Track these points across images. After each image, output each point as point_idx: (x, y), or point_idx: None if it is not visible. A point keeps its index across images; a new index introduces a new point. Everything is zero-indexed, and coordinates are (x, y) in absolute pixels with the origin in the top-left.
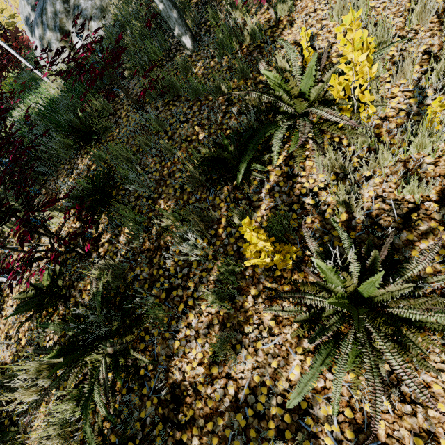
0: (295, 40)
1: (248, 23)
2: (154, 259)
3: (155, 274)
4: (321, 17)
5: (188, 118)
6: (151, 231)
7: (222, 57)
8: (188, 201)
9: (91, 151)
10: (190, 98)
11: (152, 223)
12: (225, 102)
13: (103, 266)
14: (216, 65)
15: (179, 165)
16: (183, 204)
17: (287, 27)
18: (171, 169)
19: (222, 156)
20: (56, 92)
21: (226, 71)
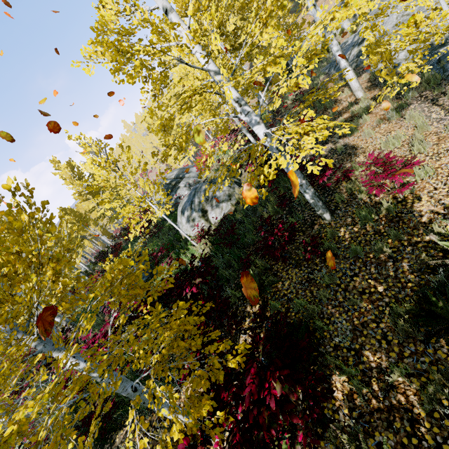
0: (431, 210)
1: (384, 204)
2: (394, 422)
3: (407, 444)
4: (445, 193)
5: (355, 273)
6: (372, 387)
7: (363, 224)
8: (401, 353)
9: (270, 302)
10: (350, 256)
11: (368, 377)
12: (389, 259)
13: (347, 429)
14: (361, 230)
15: (369, 316)
16: (397, 356)
17: (415, 201)
18: (361, 319)
19: (437, 311)
20: (205, 252)
21: (374, 235)
